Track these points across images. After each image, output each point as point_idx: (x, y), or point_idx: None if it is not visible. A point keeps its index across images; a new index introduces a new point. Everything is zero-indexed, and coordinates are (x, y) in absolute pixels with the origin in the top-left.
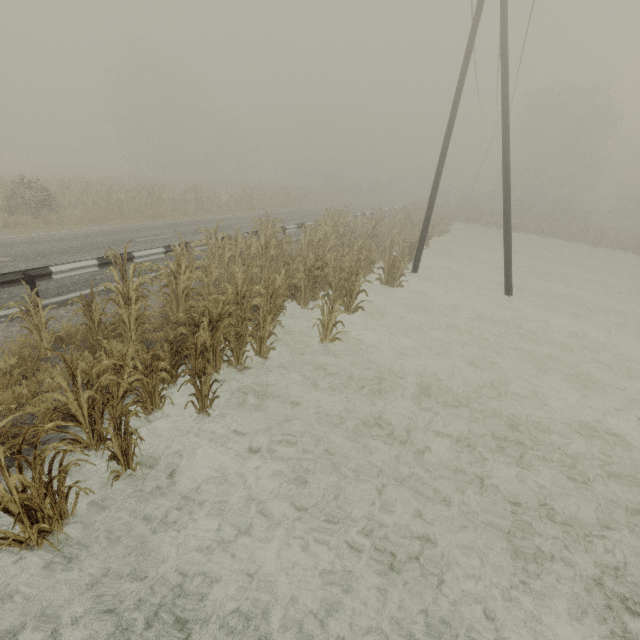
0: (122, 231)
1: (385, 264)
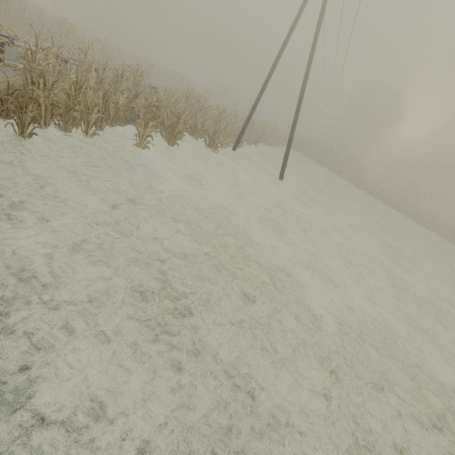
0: (22, 38)
1: (211, 132)
